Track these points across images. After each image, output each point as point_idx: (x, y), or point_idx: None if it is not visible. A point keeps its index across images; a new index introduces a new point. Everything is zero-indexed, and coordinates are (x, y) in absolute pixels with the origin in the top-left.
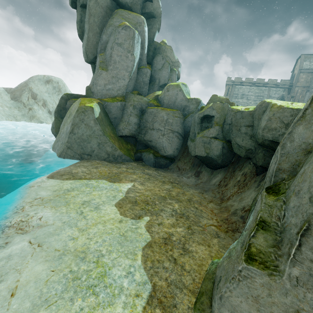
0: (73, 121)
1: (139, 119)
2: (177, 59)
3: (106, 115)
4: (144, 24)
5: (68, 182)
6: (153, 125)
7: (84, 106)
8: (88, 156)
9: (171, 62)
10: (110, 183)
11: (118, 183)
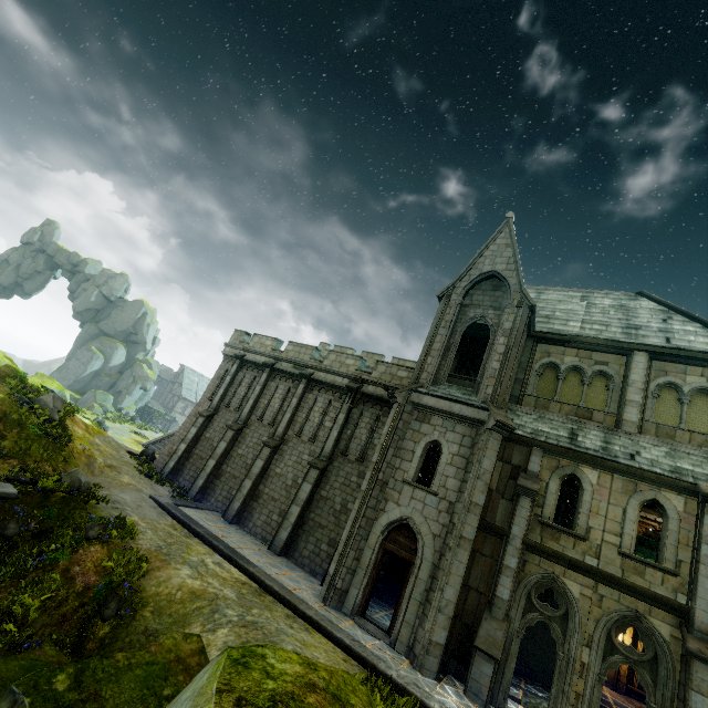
0: None
1: None
2: (147, 375)
3: None
4: (117, 348)
5: None
6: None
7: None
8: None
9: (138, 376)
10: None
11: None
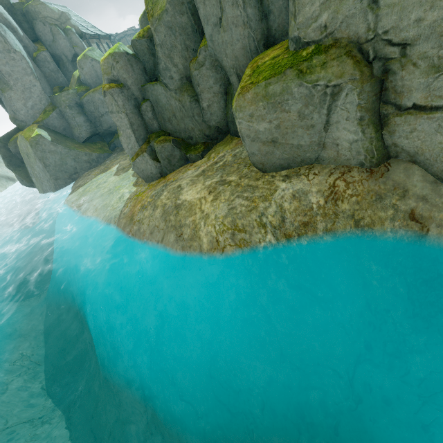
0: (37, 157)
1: (84, 115)
2: (59, 12)
3: (56, 133)
4: None
5: (80, 189)
6: (100, 112)
7: (33, 139)
8: (76, 175)
9: (56, 21)
10: (105, 173)
11: (109, 170)
